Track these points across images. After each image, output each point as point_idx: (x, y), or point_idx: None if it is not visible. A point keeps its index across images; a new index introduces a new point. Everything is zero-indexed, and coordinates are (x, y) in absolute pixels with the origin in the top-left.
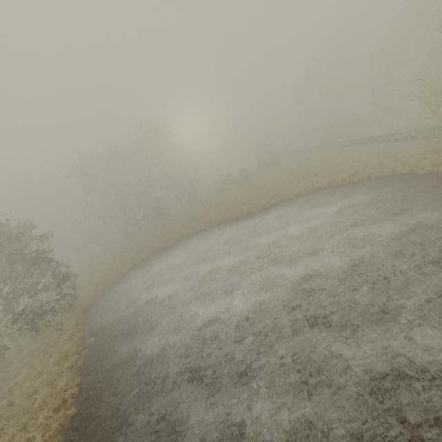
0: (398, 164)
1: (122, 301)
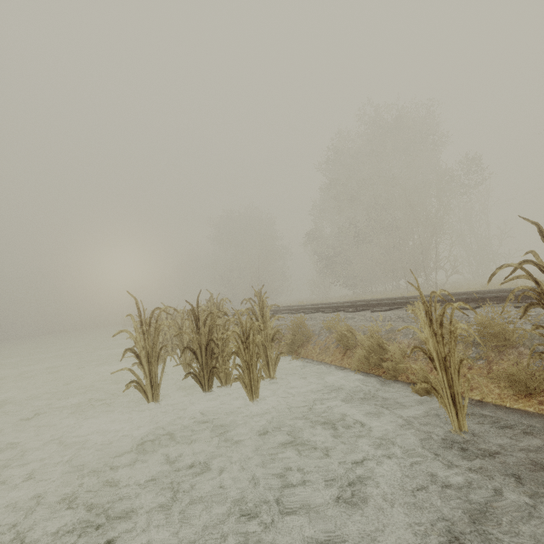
0: None
1: None
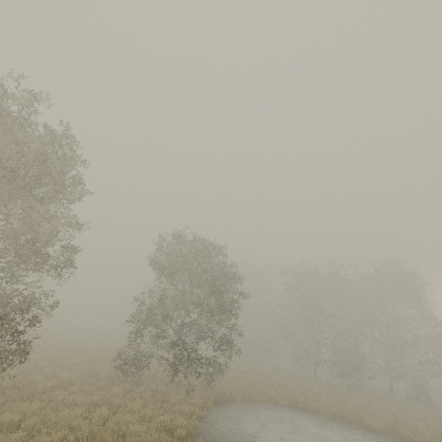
0: None
1: (262, 436)
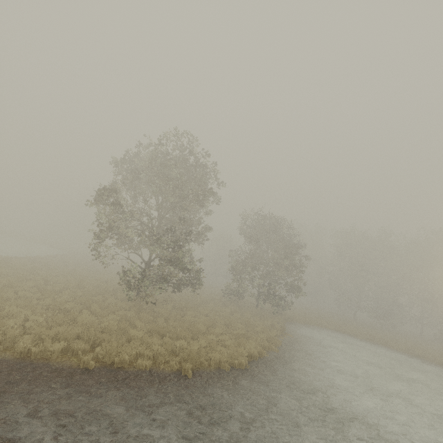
0: None
1: (320, 338)
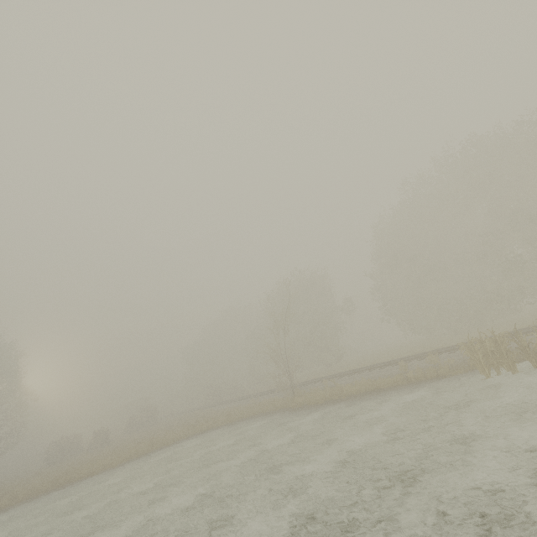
0: (263, 405)
1: None
